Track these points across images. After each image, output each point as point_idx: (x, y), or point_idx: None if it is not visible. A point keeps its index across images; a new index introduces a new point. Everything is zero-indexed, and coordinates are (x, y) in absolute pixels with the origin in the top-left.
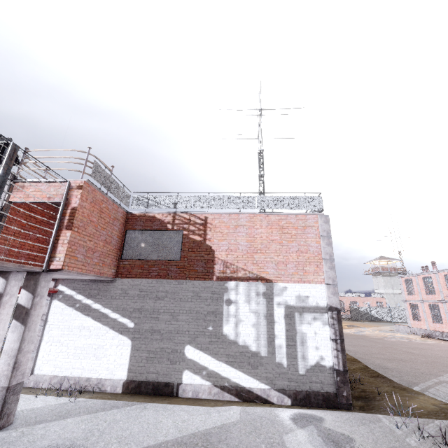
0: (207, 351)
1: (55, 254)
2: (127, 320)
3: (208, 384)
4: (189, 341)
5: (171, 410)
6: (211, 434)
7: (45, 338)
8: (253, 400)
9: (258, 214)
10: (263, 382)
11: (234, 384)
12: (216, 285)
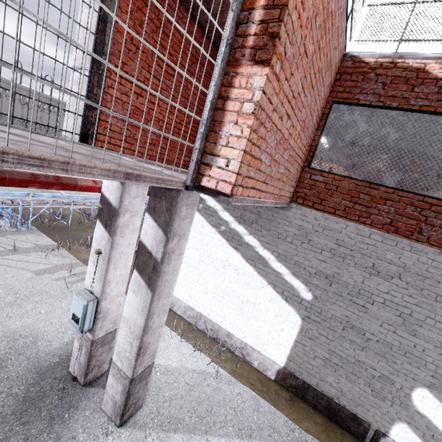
0: None
1: (215, 145)
2: (301, 284)
3: None
4: (430, 384)
5: None
6: None
7: None
8: None
9: None
10: None
11: None
12: None
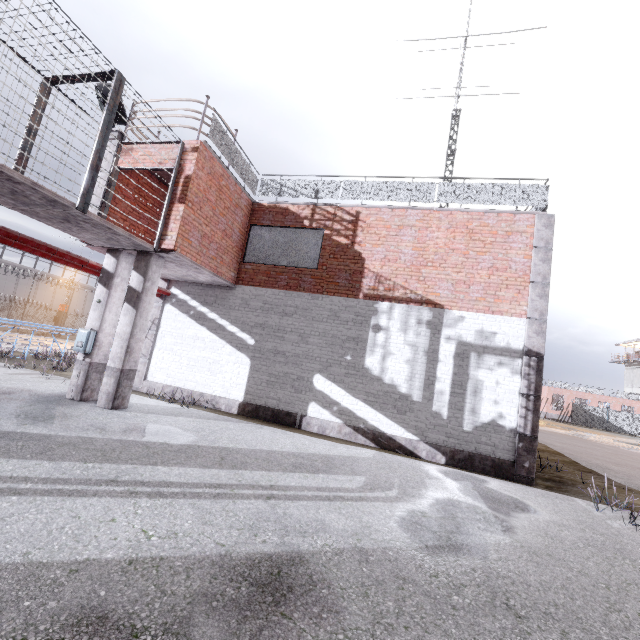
0: (341, 384)
1: (167, 232)
2: (247, 335)
3: (339, 422)
4: (319, 370)
5: (290, 435)
6: (334, 458)
7: (157, 344)
8: (393, 449)
9: (437, 210)
10: (411, 432)
11: (372, 428)
12: (362, 305)
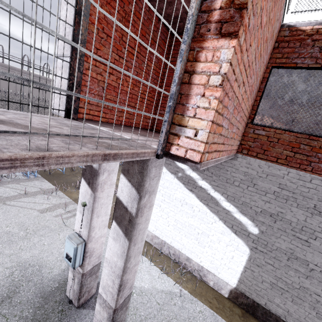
0: None
1: (183, 116)
2: (248, 220)
3: None
4: None
5: None
6: None
7: None
8: None
9: None
10: None
11: None
12: None
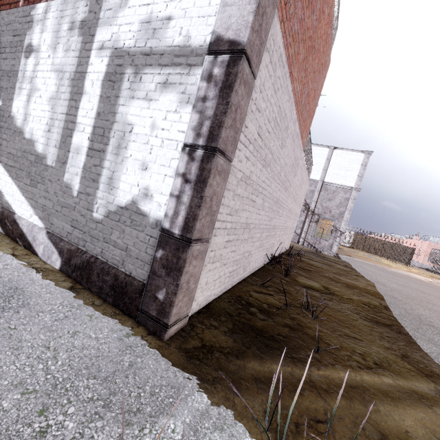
0: None
1: None
2: None
3: None
4: None
5: None
6: None
7: None
8: (15, 238)
9: None
10: (38, 214)
11: (6, 205)
12: (20, 15)
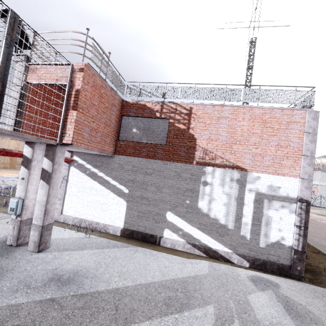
0: (184, 218)
1: (65, 131)
2: (123, 187)
3: (183, 241)
4: (170, 209)
5: (155, 256)
6: (188, 282)
7: (67, 192)
8: (217, 258)
9: (242, 107)
10: (227, 247)
11: (203, 244)
12: (195, 168)
